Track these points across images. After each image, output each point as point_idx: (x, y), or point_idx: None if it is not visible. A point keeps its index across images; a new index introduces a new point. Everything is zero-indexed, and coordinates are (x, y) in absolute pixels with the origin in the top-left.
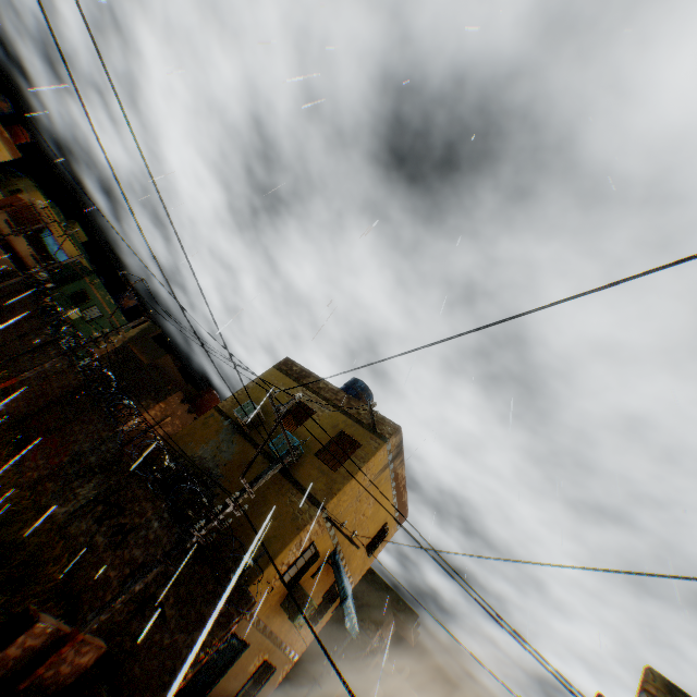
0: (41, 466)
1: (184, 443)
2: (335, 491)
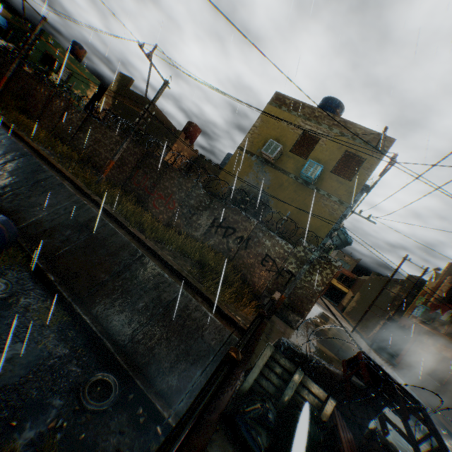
0: (163, 211)
1: (231, 178)
2: (354, 194)
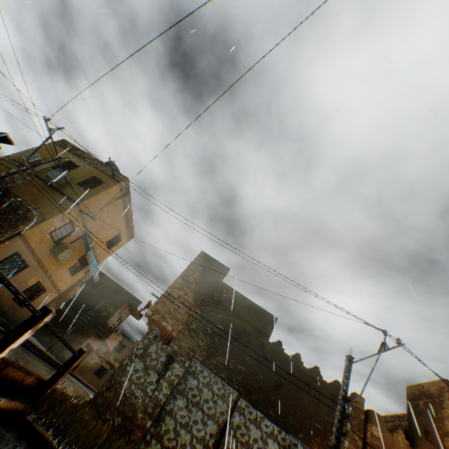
0: None
1: None
2: (87, 198)
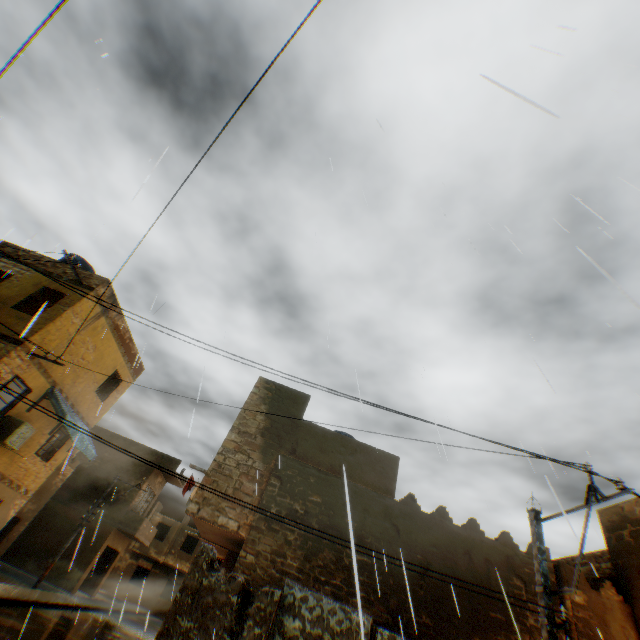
0: None
1: None
2: (38, 330)
